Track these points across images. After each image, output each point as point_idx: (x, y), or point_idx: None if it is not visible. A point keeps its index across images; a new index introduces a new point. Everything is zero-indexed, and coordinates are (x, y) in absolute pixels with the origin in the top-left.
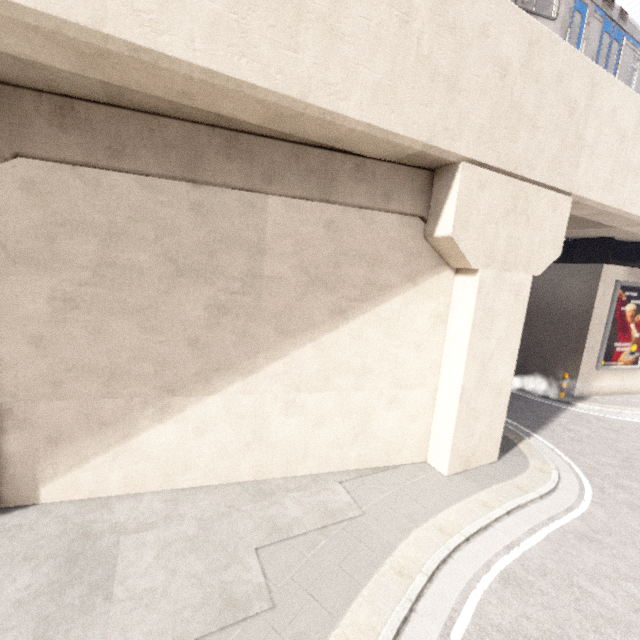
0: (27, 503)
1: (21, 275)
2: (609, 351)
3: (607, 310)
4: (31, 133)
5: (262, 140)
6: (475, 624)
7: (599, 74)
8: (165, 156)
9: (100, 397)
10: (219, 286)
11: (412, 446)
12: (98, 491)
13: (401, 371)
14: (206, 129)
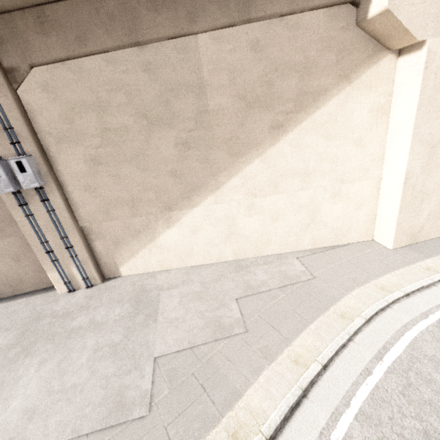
0: (116, 276)
1: (65, 149)
2: None
3: None
4: (31, 46)
5: None
6: (407, 353)
7: None
8: (112, 29)
9: (131, 217)
10: (179, 128)
11: (358, 229)
12: (147, 269)
13: (342, 168)
14: None
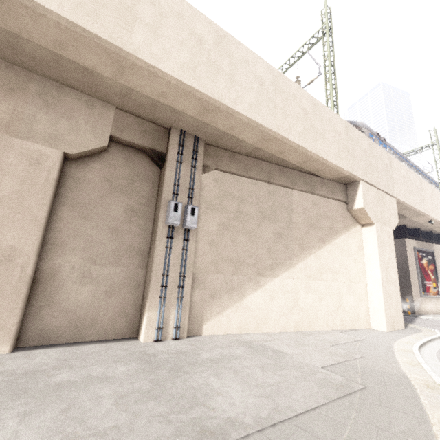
0: (196, 334)
1: (210, 214)
2: (423, 286)
3: (414, 262)
4: (221, 162)
5: (290, 170)
6: None
7: (390, 156)
8: (261, 173)
9: (232, 274)
10: (277, 225)
11: (362, 317)
12: (228, 330)
13: (350, 273)
14: (273, 165)
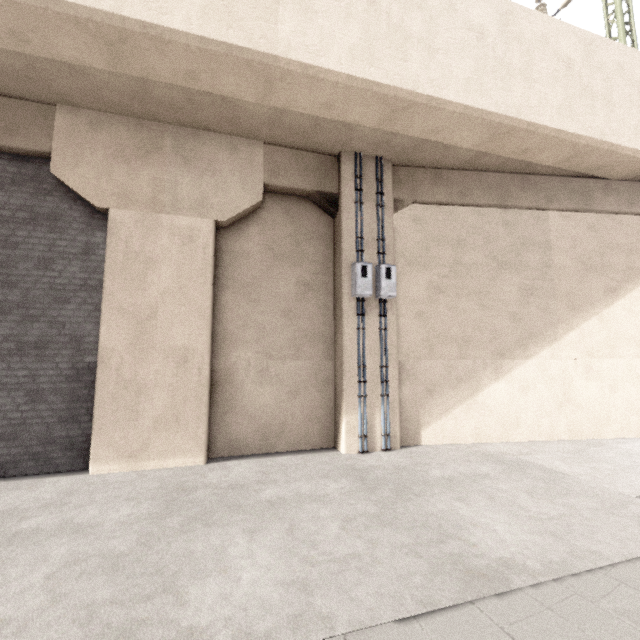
0: (413, 444)
1: (412, 273)
2: None
3: None
4: (421, 190)
5: (542, 177)
6: None
7: None
8: (488, 193)
9: (456, 358)
10: (524, 275)
11: None
12: (457, 438)
13: None
14: (509, 175)
